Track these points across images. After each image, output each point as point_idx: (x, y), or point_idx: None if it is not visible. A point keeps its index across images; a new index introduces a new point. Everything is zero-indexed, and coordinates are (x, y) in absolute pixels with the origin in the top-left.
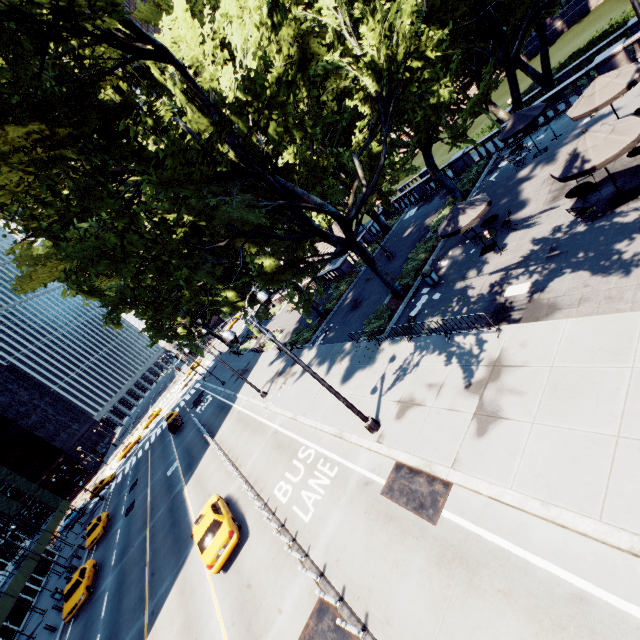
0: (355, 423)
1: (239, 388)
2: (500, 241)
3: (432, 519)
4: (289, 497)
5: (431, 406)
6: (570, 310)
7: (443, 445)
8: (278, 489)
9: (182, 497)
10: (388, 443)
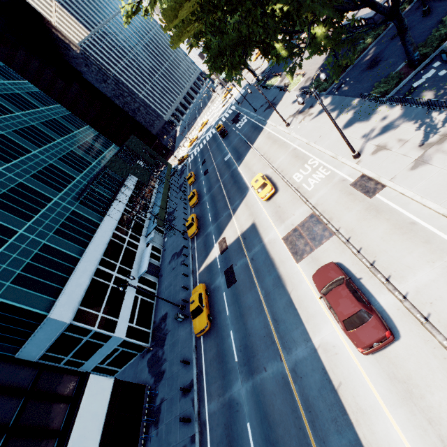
0: (346, 152)
1: (268, 117)
2: None
3: (370, 197)
4: (301, 180)
5: (394, 151)
6: None
7: (390, 171)
8: (295, 176)
9: (237, 172)
10: (362, 165)
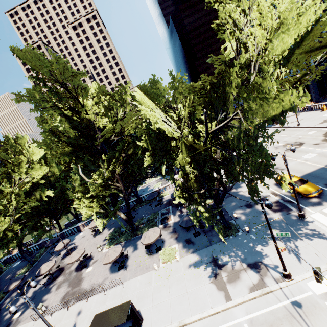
0: None
1: None
2: (28, 290)
3: None
4: None
5: None
6: (22, 322)
7: None
8: None
9: None
10: None
